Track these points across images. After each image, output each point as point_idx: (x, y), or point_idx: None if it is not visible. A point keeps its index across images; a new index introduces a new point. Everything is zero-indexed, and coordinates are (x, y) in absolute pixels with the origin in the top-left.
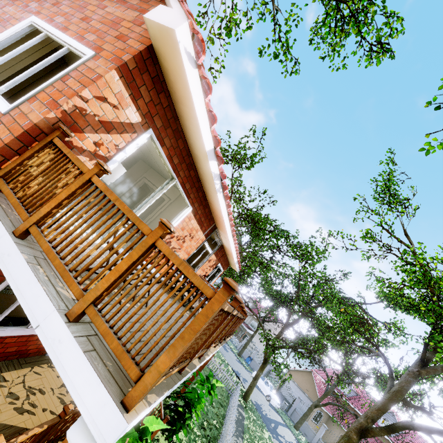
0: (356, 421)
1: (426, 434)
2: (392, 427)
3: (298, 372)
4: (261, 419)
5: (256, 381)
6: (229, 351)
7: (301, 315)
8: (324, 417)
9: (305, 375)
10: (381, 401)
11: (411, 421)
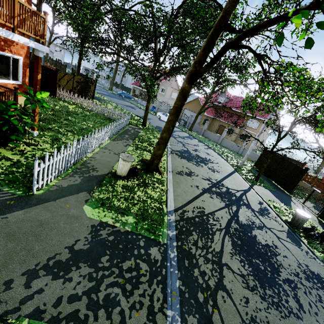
0: (187, 74)
1: (244, 47)
2: (214, 57)
3: (190, 103)
4: (158, 131)
5: (147, 111)
6: (137, 109)
7: (165, 40)
8: (210, 120)
9: (194, 102)
10: (206, 40)
11: (231, 40)
